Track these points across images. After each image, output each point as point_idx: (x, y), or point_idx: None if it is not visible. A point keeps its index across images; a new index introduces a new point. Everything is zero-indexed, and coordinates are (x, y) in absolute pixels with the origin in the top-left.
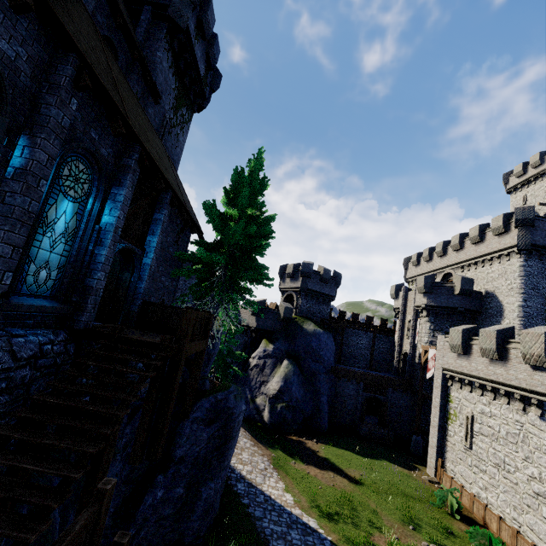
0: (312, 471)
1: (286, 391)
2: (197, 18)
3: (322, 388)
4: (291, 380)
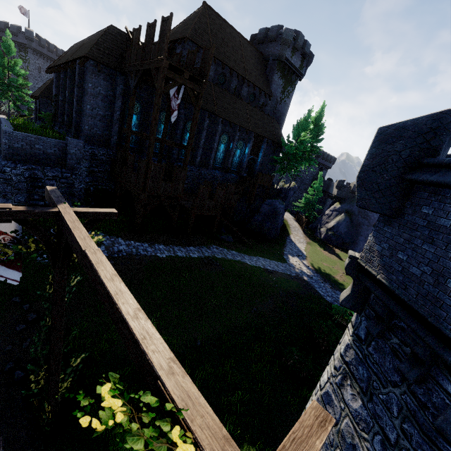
0: (324, 252)
1: (336, 227)
2: (292, 46)
3: (362, 233)
4: (341, 223)
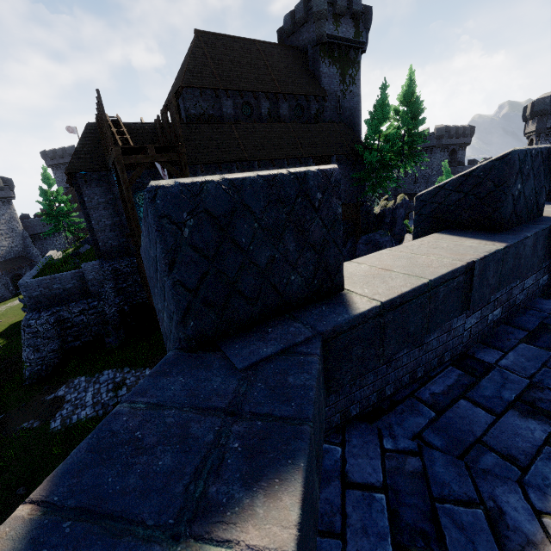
0: None
1: None
2: (333, 15)
3: None
4: None
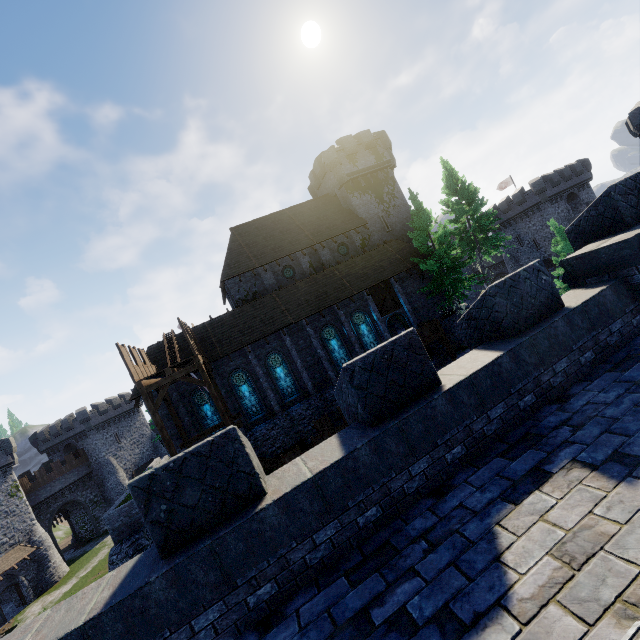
0: None
1: None
2: (346, 157)
3: None
4: None
